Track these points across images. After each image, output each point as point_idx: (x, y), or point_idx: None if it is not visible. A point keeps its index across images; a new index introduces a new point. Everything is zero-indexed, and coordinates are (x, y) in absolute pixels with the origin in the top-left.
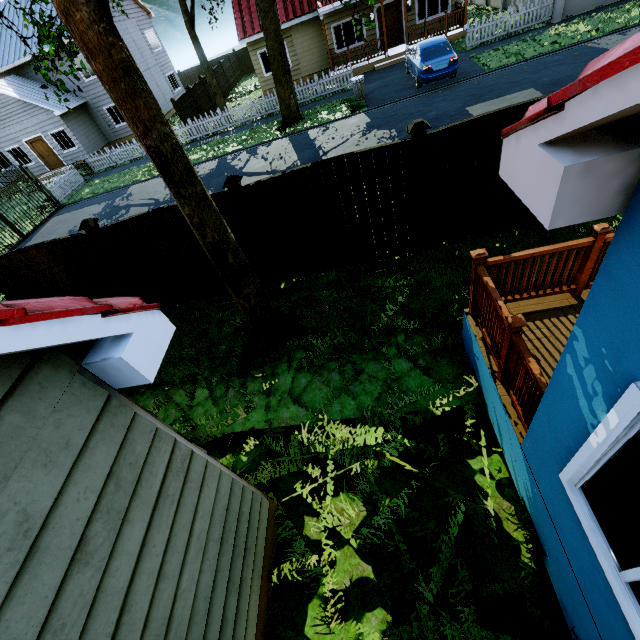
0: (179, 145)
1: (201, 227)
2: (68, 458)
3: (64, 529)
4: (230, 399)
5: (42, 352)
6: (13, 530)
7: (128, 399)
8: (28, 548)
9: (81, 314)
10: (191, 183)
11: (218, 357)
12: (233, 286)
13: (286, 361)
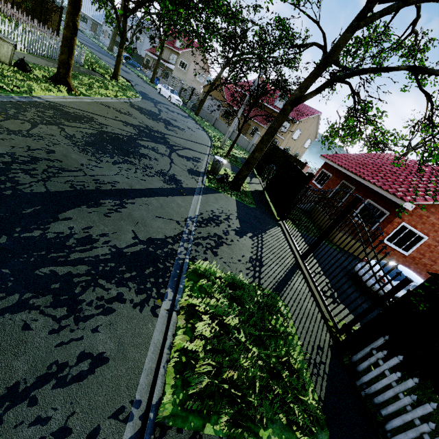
0: None
1: None
2: None
3: None
4: None
5: None
6: None
7: None
8: None
9: None
10: None
11: None
12: None
13: None
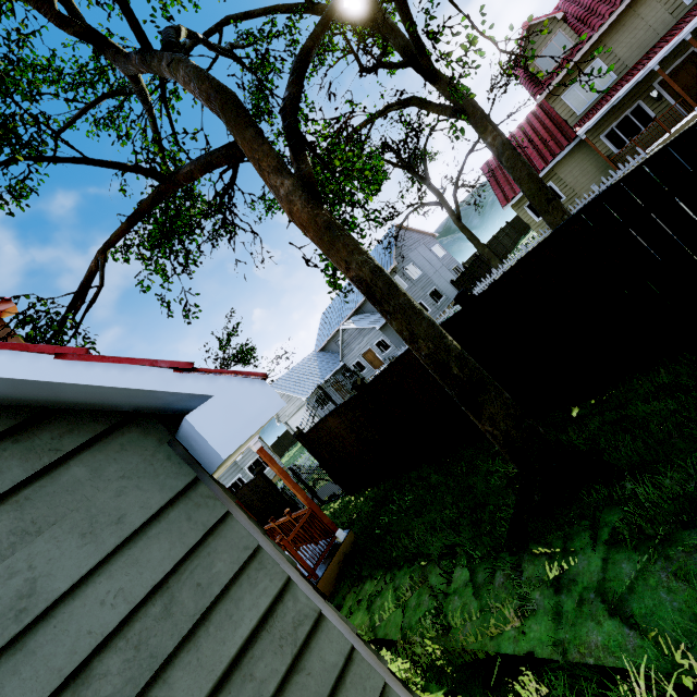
0: (377, 267)
1: (412, 339)
2: (113, 537)
3: (67, 636)
4: (496, 589)
5: (139, 416)
6: (10, 600)
7: (226, 493)
8: (11, 636)
9: (149, 365)
10: (393, 296)
11: (483, 521)
12: (469, 406)
13: (584, 526)
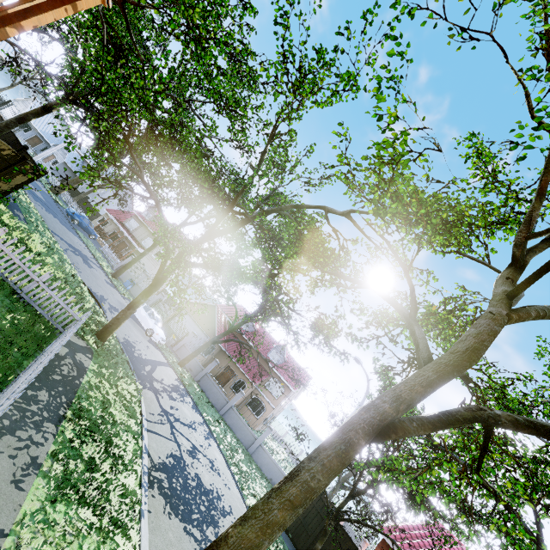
0: None
1: None
2: None
3: None
4: None
5: None
6: None
7: None
8: None
9: None
10: None
11: None
12: None
13: None
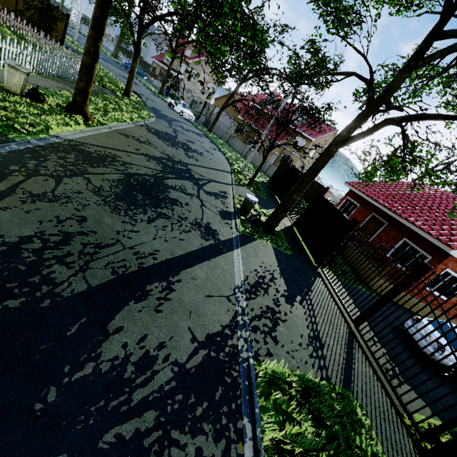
0: None
1: None
2: None
3: None
4: None
5: None
6: None
7: None
8: None
9: None
10: None
11: None
12: None
13: None
